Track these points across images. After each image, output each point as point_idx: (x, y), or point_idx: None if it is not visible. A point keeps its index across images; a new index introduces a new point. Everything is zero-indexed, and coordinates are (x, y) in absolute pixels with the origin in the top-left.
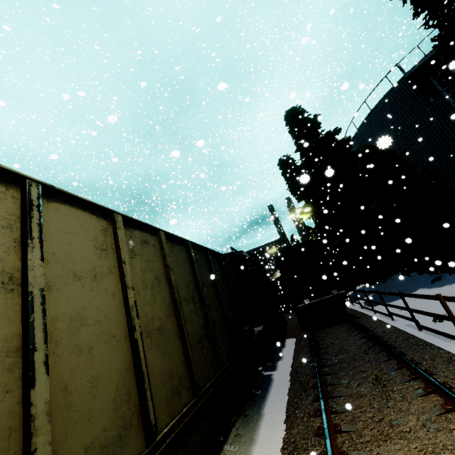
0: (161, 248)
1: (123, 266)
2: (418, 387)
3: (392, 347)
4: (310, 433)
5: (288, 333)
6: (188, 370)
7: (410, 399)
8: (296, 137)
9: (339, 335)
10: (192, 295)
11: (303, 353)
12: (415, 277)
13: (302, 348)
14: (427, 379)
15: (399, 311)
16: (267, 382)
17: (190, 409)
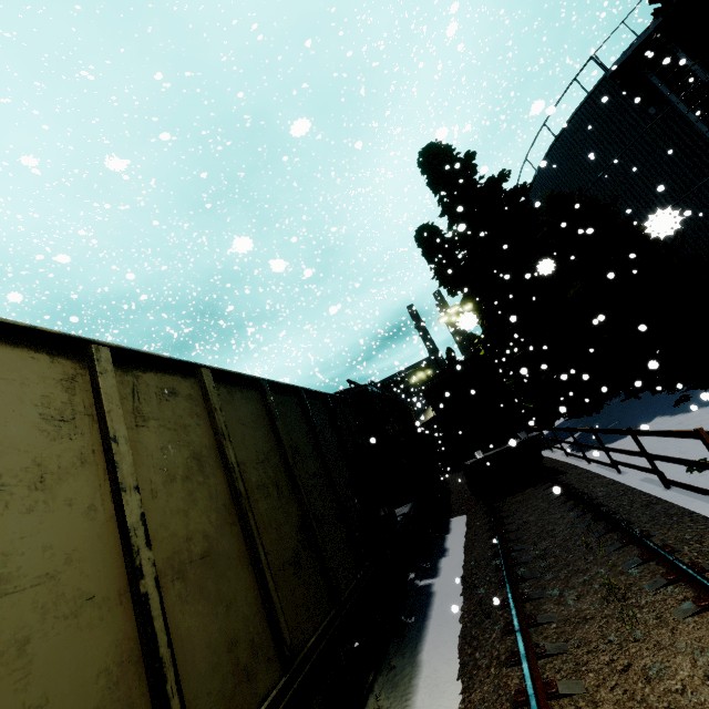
0: (204, 400)
1: (112, 449)
2: (683, 596)
3: (627, 522)
4: (503, 700)
5: (453, 507)
6: (270, 622)
7: (673, 622)
8: (439, 192)
9: (536, 506)
10: (274, 476)
11: (481, 542)
12: (647, 399)
13: (478, 533)
14: (698, 583)
15: (627, 457)
16: (425, 600)
17: (275, 701)
